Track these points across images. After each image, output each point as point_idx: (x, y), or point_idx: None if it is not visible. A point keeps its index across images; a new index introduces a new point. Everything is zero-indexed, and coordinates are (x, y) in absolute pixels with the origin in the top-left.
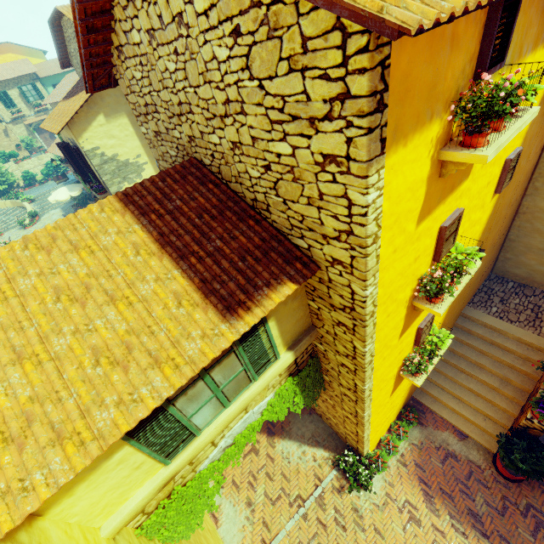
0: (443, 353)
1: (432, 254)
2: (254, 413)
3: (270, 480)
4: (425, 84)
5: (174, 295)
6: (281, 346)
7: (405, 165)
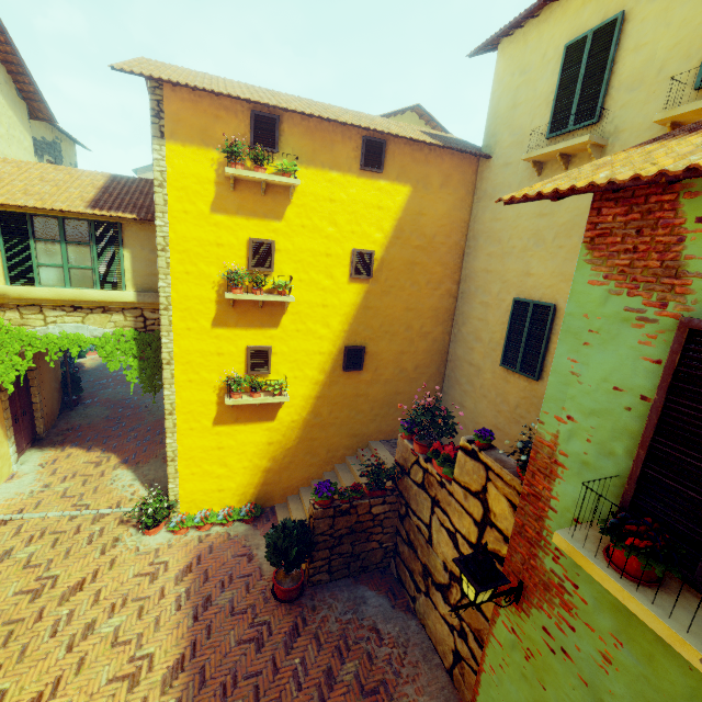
0: (272, 399)
1: (246, 261)
2: (89, 330)
3: (82, 484)
4: (197, 126)
5: (81, 196)
6: (131, 283)
7: (186, 158)
